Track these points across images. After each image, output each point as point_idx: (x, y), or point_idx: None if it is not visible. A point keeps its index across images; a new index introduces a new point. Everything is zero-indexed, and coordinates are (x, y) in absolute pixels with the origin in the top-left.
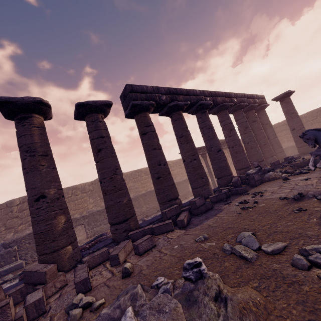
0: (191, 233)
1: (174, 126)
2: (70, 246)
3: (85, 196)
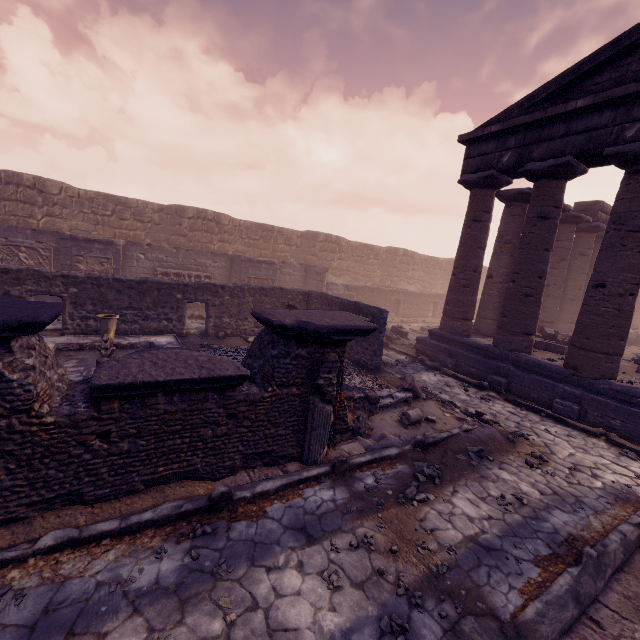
0: None
1: (596, 253)
2: None
3: (375, 264)
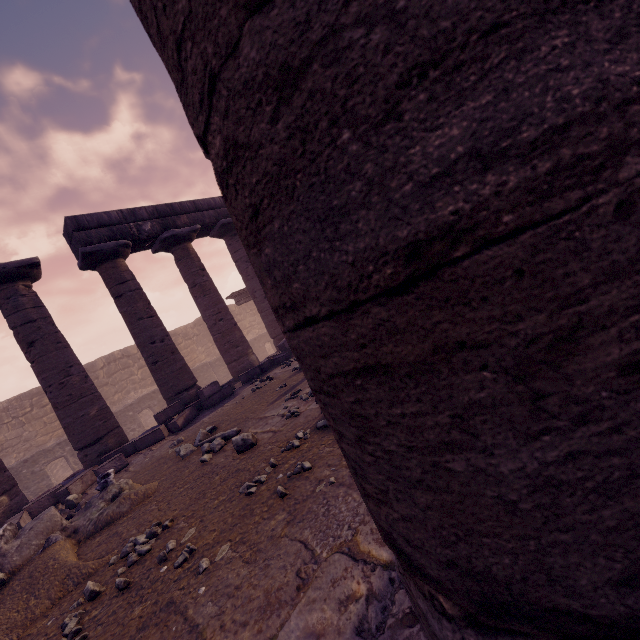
0: (176, 438)
1: (180, 269)
2: (4, 496)
3: None
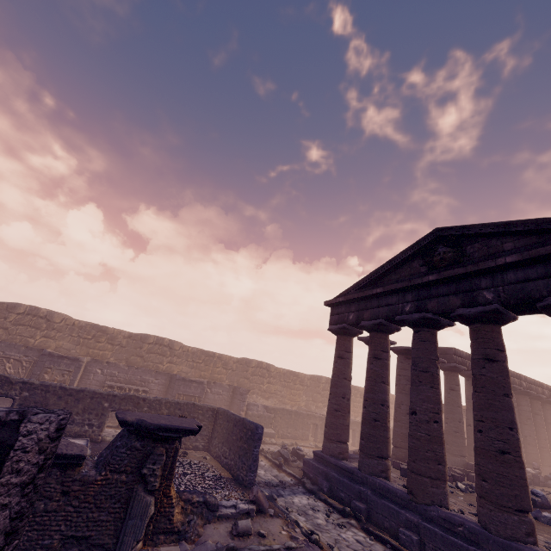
0: None
1: (469, 389)
2: None
3: (301, 389)
